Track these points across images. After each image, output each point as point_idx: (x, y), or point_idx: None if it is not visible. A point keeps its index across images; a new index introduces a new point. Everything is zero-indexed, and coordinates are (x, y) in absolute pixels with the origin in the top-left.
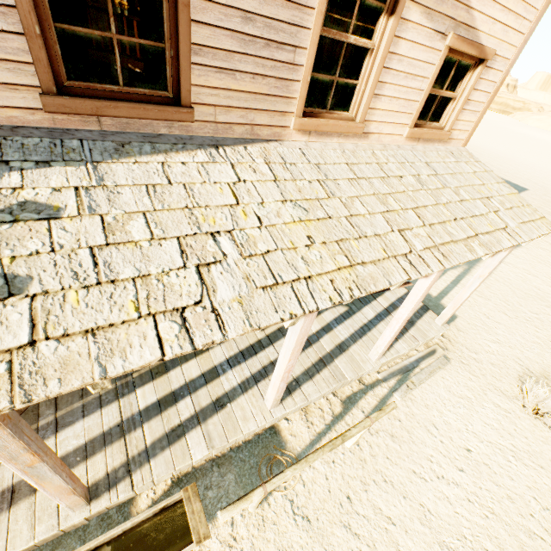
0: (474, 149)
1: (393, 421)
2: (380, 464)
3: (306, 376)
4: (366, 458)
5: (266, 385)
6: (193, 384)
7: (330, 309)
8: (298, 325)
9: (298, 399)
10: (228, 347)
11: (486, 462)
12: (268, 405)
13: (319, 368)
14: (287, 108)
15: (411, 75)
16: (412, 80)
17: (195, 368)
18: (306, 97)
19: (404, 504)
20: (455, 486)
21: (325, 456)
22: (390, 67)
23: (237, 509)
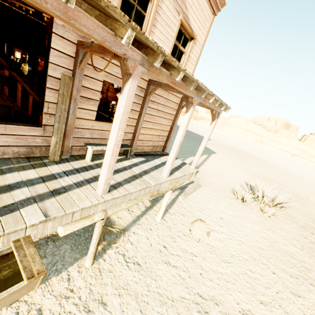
0: (188, 126)
1: (181, 208)
2: (180, 228)
3: (125, 181)
4: (171, 225)
5: (97, 184)
6: (30, 181)
7: (135, 158)
8: (126, 90)
9: (122, 191)
10: (64, 166)
11: (231, 222)
12: (99, 191)
13: (134, 179)
14: (111, 0)
15: (168, 25)
16: (168, 28)
17: (33, 174)
18: (121, 10)
19: (198, 245)
20: (221, 233)
21: (144, 227)
22: (159, 14)
23: (79, 223)
